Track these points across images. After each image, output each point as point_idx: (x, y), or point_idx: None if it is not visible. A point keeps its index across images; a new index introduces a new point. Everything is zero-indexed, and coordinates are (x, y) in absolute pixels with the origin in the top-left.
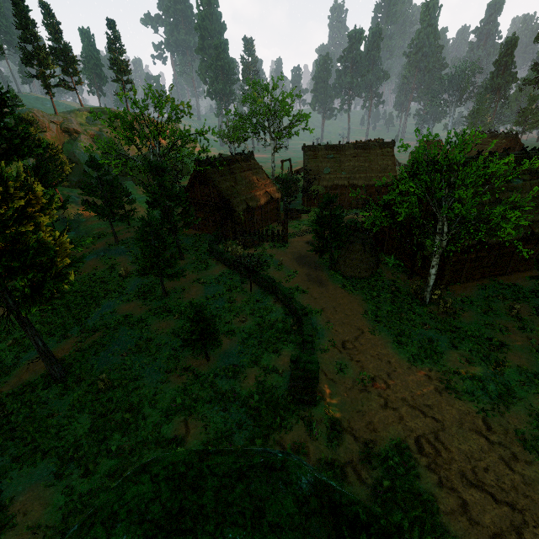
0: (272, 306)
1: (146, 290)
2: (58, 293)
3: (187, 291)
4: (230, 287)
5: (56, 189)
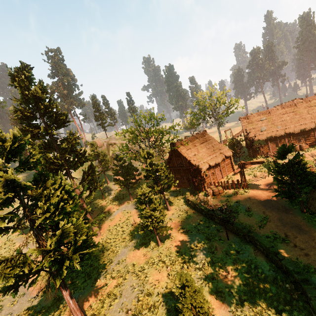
0: (254, 259)
1: (147, 239)
2: (87, 254)
3: (175, 240)
4: (208, 236)
5: (104, 173)
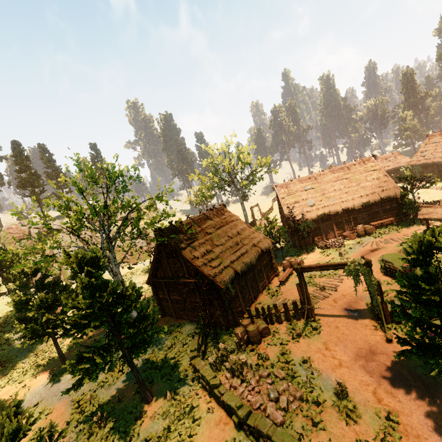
0: None
1: None
2: None
3: None
4: None
5: None
